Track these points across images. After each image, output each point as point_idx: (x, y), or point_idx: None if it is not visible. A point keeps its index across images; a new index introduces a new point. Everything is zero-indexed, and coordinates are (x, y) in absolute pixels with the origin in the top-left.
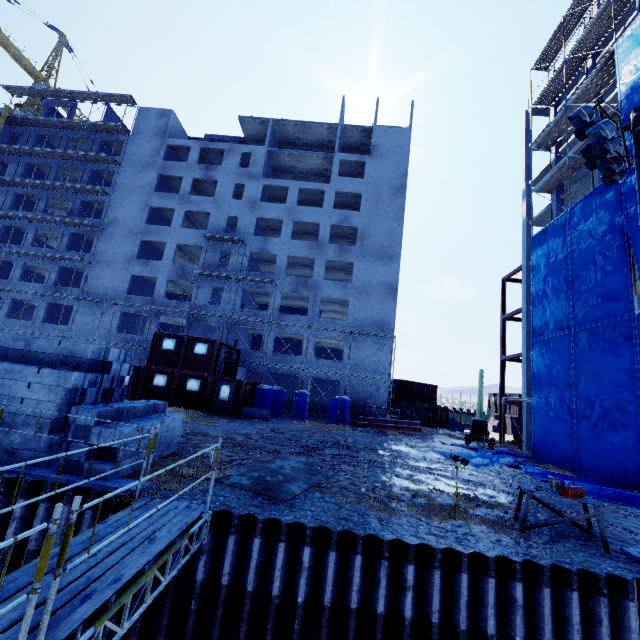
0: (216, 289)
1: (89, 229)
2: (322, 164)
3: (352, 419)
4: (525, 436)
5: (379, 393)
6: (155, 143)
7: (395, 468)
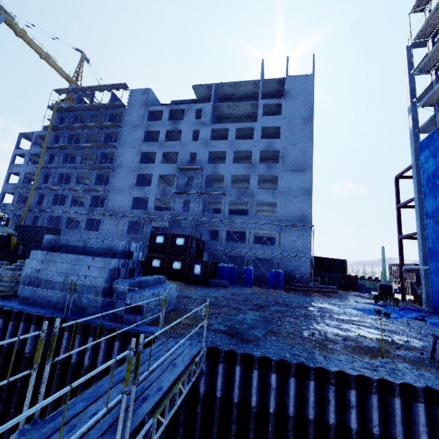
0: (185, 202)
1: (106, 170)
2: (250, 109)
3: (285, 286)
4: (424, 296)
5: (303, 267)
6: (141, 111)
7: (325, 320)
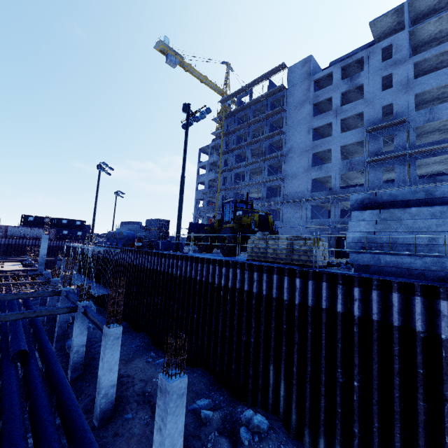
0: None
1: (277, 159)
2: None
3: None
4: None
5: None
6: (304, 85)
7: None
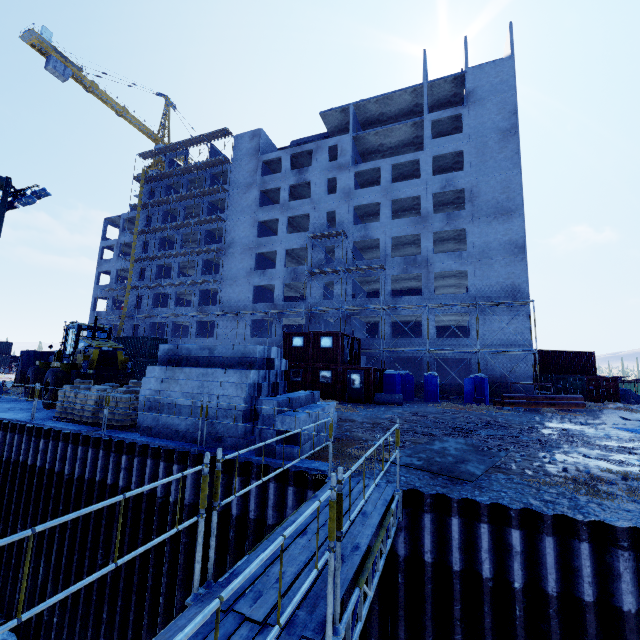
0: (326, 285)
1: (215, 254)
2: (411, 132)
3: (492, 398)
4: None
5: (521, 367)
6: (252, 163)
7: (577, 448)
